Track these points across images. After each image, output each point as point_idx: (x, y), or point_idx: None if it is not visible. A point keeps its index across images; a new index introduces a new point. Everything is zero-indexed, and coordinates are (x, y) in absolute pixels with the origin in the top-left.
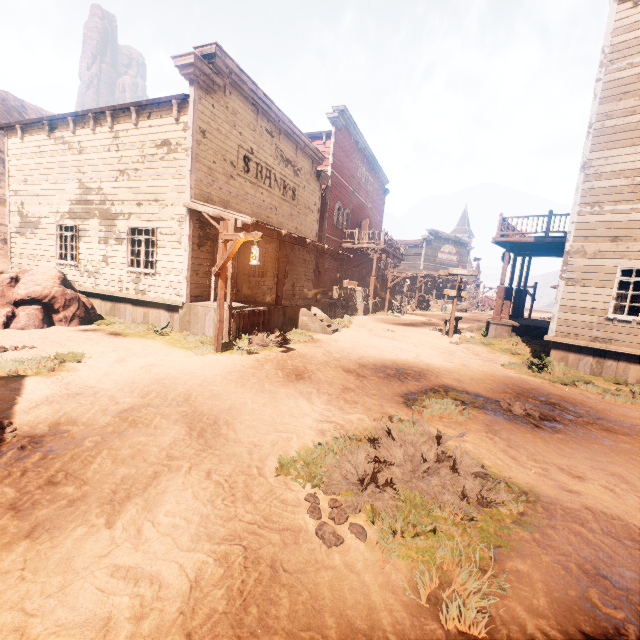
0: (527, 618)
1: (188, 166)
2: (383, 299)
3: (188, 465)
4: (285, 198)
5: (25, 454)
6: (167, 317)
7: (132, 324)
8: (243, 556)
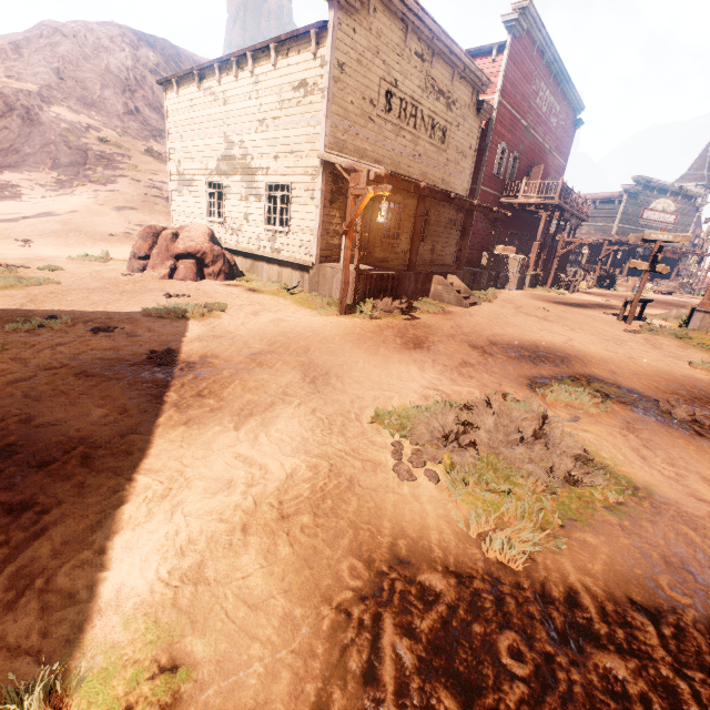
0: (572, 572)
1: (323, 110)
2: (547, 271)
3: (298, 401)
4: (432, 141)
5: (183, 374)
6: (298, 277)
7: (267, 282)
8: (328, 469)
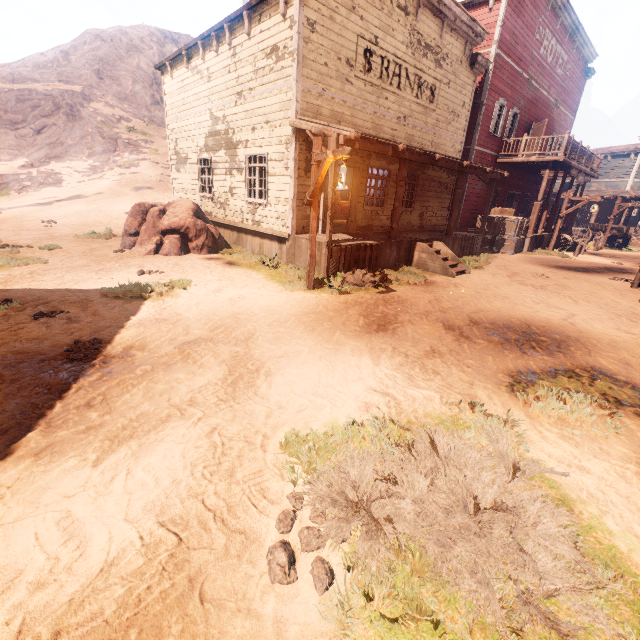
0: None
1: (294, 74)
2: (550, 233)
3: (199, 415)
4: (419, 101)
5: (91, 372)
6: (277, 249)
7: (249, 254)
8: (170, 553)
